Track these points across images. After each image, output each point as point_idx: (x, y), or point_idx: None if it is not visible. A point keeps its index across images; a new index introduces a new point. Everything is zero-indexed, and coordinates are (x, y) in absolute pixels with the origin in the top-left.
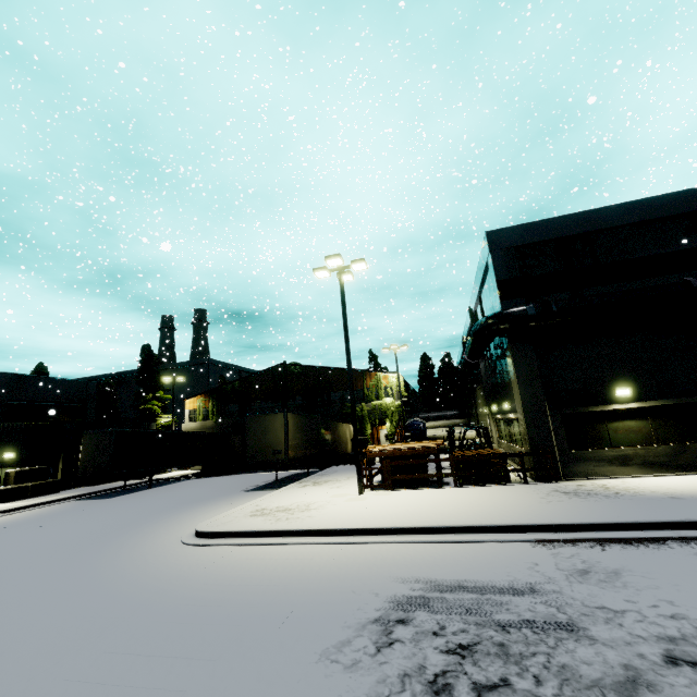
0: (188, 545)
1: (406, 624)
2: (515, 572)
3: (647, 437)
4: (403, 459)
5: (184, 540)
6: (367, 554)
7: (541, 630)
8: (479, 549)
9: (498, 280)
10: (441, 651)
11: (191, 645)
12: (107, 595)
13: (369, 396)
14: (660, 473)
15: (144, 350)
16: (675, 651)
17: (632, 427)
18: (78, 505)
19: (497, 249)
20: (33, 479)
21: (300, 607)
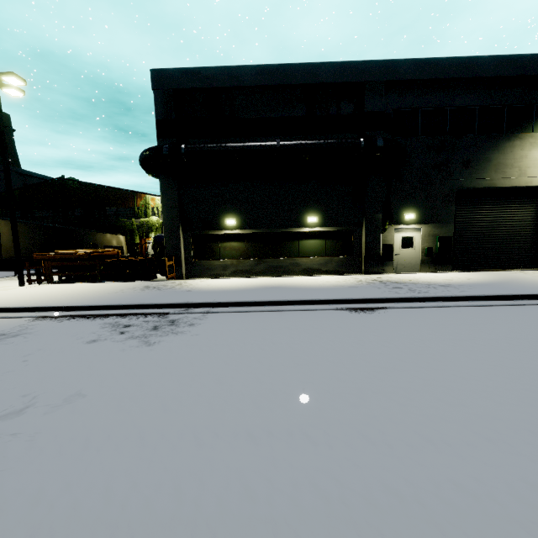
0: None
1: None
2: None
3: (242, 253)
4: (77, 261)
5: None
6: None
7: None
8: None
9: (156, 119)
10: None
11: None
12: None
13: (139, 214)
14: (244, 276)
15: None
16: None
17: (235, 246)
18: None
19: (158, 89)
20: None
21: None
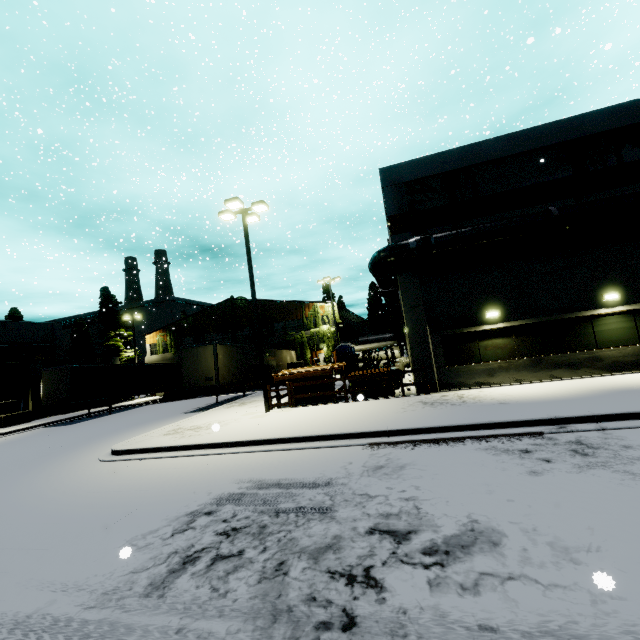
0: (102, 461)
1: (210, 515)
2: (329, 470)
3: (511, 352)
4: (309, 380)
5: (100, 458)
6: (232, 462)
7: (303, 513)
8: (320, 453)
9: (389, 216)
10: (216, 533)
11: (40, 539)
12: (7, 504)
13: (308, 325)
14: (519, 382)
15: (102, 292)
16: (381, 524)
17: (499, 344)
18: (41, 432)
19: (388, 186)
20: (4, 412)
21: (144, 506)
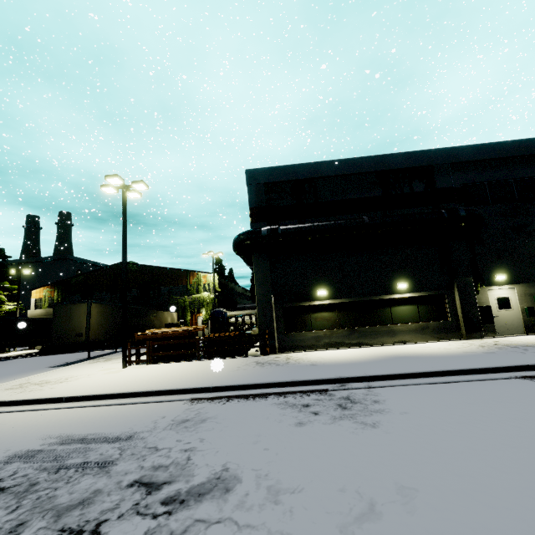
0: None
1: None
2: (140, 424)
3: (334, 323)
4: (170, 339)
5: None
6: (56, 417)
7: (84, 469)
8: (145, 408)
9: (250, 207)
10: None
11: None
12: None
13: (191, 291)
14: (338, 347)
15: None
16: (146, 476)
17: (326, 317)
18: None
19: (252, 184)
20: None
21: None
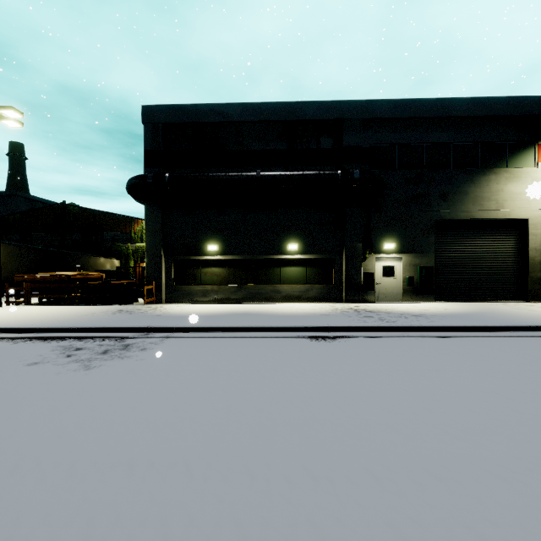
0: None
1: None
2: None
3: (223, 279)
4: (59, 284)
5: None
6: None
7: None
8: None
9: (145, 150)
10: None
11: None
12: None
13: (136, 239)
14: (224, 302)
15: None
16: None
17: (216, 272)
18: None
19: (148, 123)
20: None
21: None
